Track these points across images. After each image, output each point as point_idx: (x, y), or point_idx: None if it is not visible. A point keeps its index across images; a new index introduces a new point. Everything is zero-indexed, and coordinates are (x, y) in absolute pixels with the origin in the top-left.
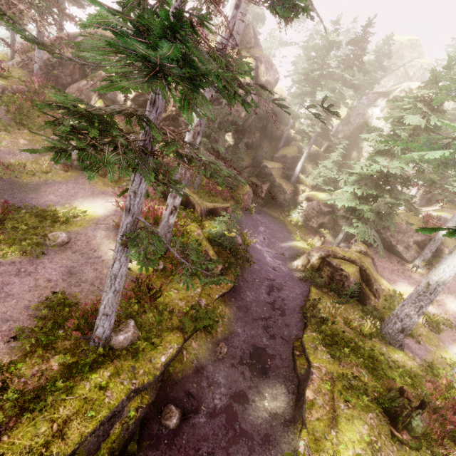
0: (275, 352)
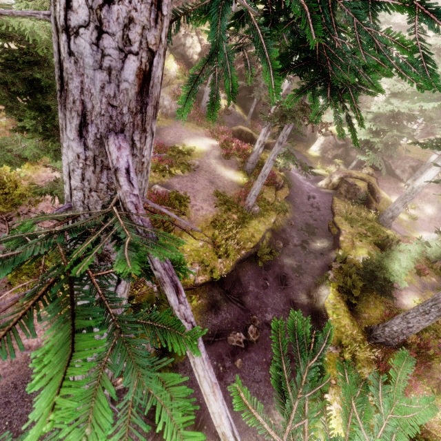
0: (318, 227)
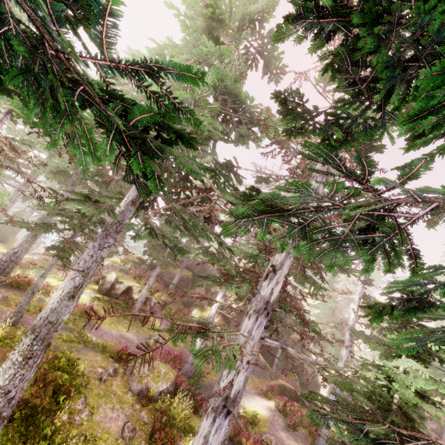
0: None
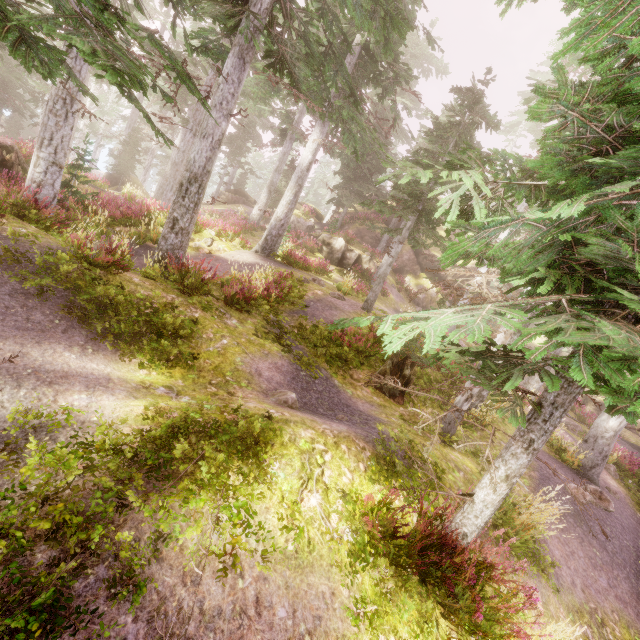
0: None
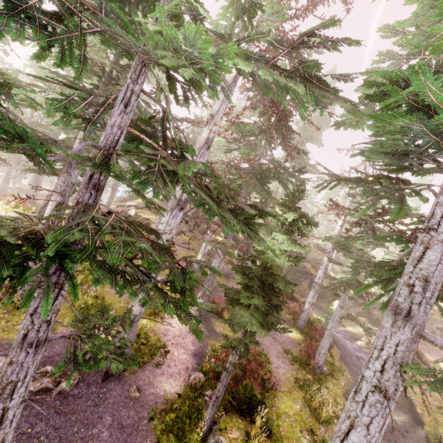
0: None
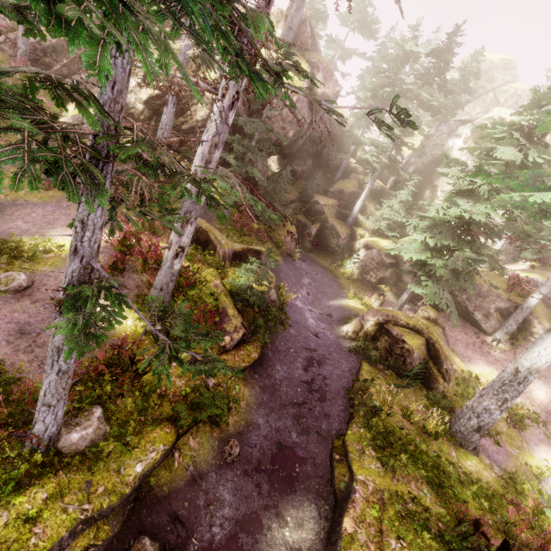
0: (307, 454)
